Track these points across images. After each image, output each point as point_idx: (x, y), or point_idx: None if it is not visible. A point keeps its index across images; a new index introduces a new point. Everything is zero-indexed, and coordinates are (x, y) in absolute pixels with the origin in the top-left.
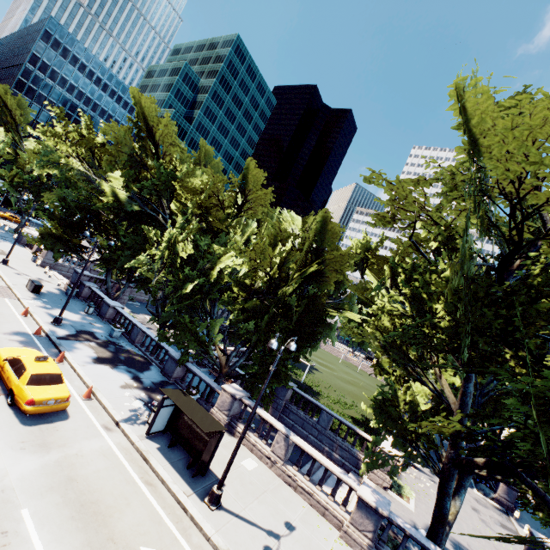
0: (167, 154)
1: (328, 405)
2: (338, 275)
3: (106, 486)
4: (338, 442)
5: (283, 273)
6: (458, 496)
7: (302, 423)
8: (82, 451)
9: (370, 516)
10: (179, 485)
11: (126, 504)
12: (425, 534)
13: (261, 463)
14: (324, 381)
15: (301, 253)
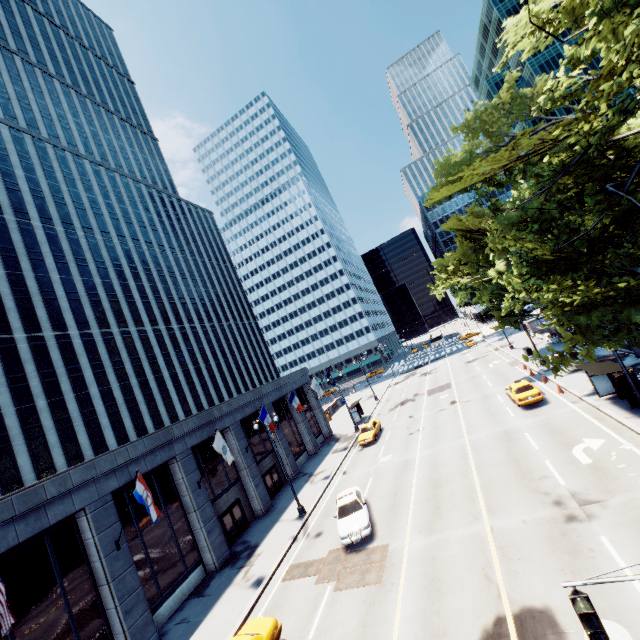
0: (485, 229)
1: None
2: None
3: (567, 423)
4: None
5: None
6: None
7: None
8: (554, 414)
9: None
10: (620, 415)
11: (578, 427)
12: None
13: None
14: None
15: None
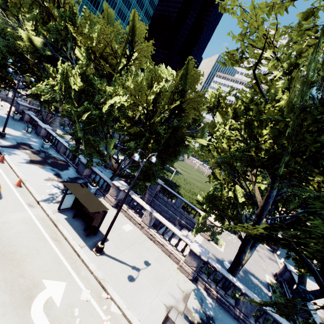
0: (65, 1)
1: (184, 193)
2: (195, 112)
3: (24, 242)
4: (185, 215)
5: (155, 108)
6: (250, 251)
7: (165, 204)
8: (8, 220)
9: (196, 260)
10: (76, 241)
11: (37, 253)
12: (227, 264)
13: (135, 227)
14: (183, 180)
15: (169, 94)
